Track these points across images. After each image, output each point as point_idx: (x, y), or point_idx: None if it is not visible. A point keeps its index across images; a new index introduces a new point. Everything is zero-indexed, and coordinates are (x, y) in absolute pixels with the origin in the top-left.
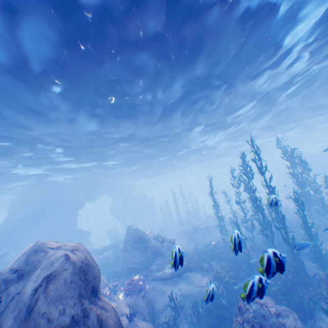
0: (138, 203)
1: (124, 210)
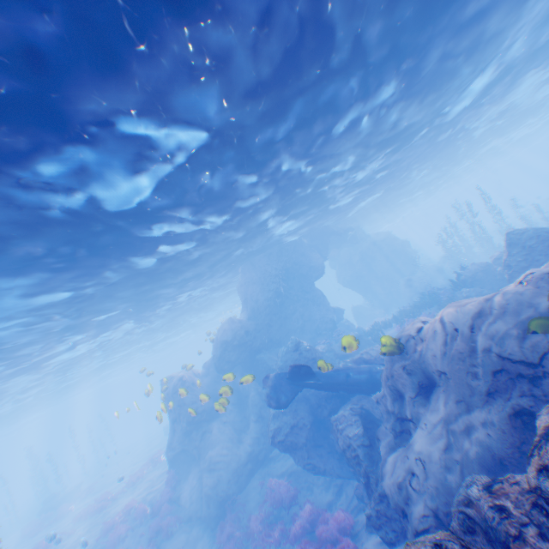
0: (386, 253)
1: (366, 272)
